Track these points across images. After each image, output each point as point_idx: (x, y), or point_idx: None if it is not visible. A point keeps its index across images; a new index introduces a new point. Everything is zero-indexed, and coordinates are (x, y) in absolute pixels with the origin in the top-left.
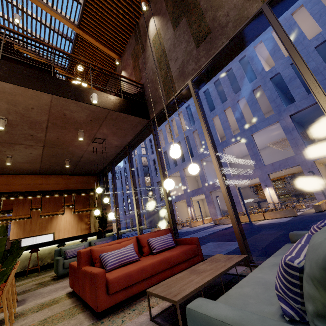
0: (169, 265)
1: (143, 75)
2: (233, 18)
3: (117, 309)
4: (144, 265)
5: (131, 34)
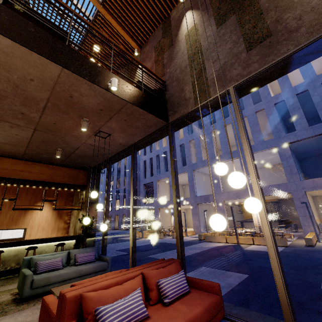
0: None
1: (167, 71)
2: (308, 23)
3: None
4: None
5: (158, 26)
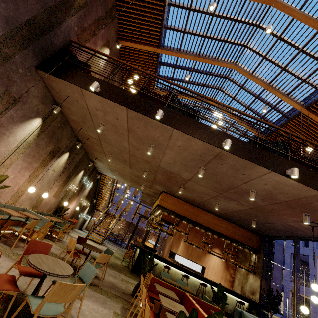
0: None
1: None
2: None
3: None
4: None
5: None
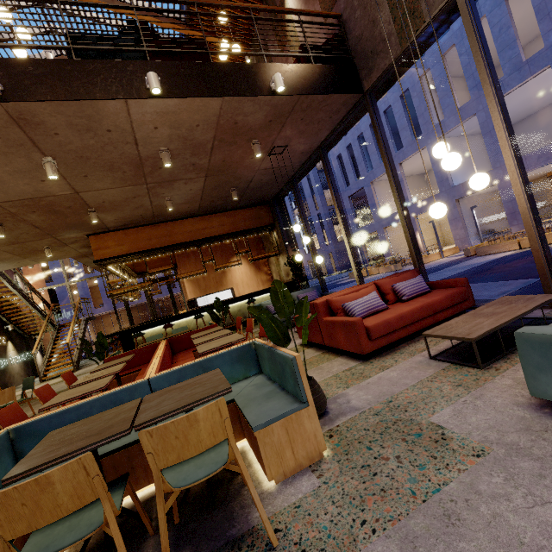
0: (431, 311)
1: None
2: None
3: (379, 353)
4: (403, 313)
5: None
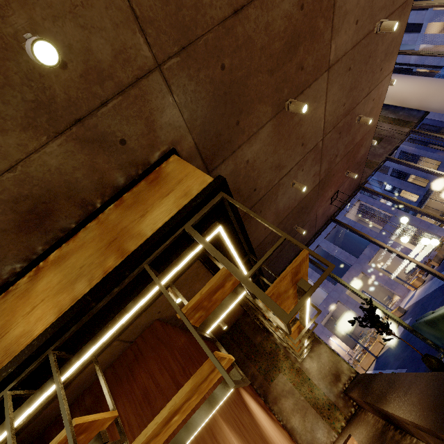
0: None
1: None
2: (395, 133)
3: None
4: None
5: None
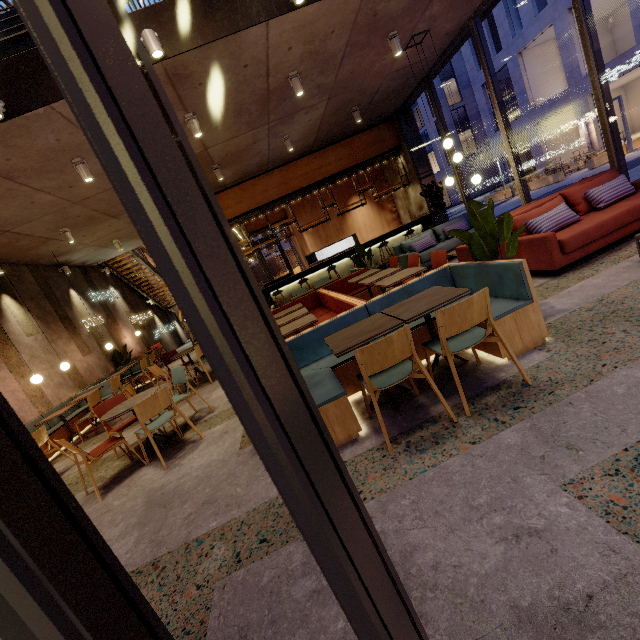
0: (639, 215)
1: None
2: None
3: (571, 268)
4: (603, 220)
5: None
